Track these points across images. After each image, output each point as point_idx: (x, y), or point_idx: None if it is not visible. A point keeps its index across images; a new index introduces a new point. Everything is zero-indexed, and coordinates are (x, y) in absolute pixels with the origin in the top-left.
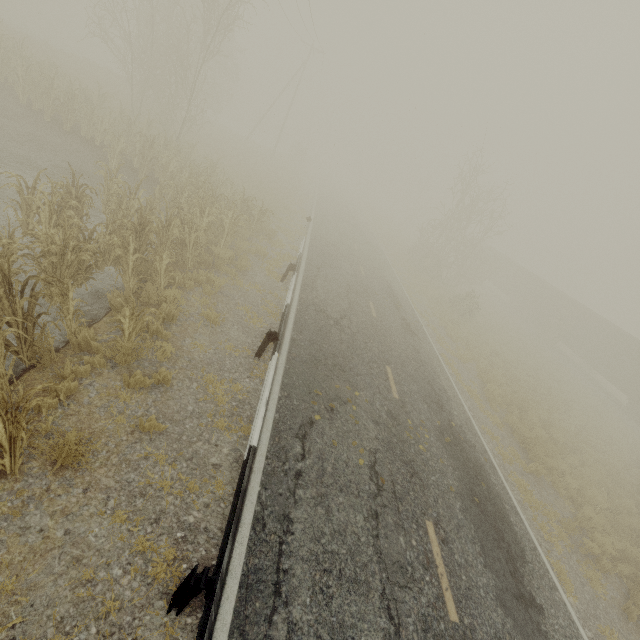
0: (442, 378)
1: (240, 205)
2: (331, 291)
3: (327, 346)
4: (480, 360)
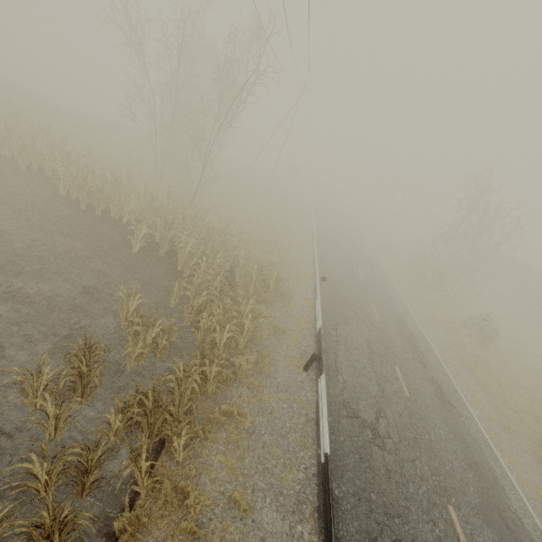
0: (507, 490)
1: (255, 276)
2: (356, 367)
3: (376, 496)
4: (526, 419)
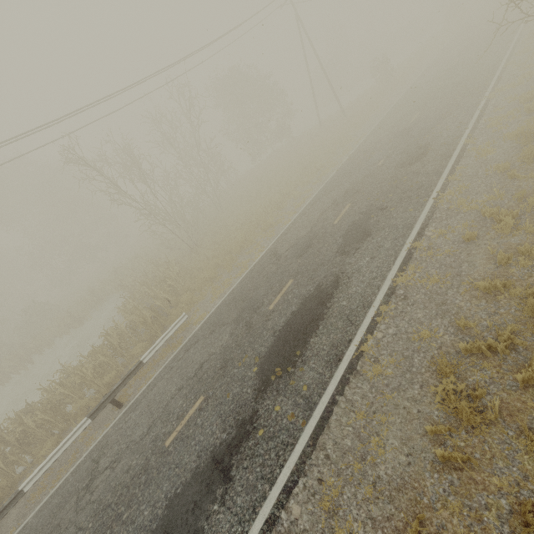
0: None
1: (141, 320)
2: (154, 401)
3: None
4: None
